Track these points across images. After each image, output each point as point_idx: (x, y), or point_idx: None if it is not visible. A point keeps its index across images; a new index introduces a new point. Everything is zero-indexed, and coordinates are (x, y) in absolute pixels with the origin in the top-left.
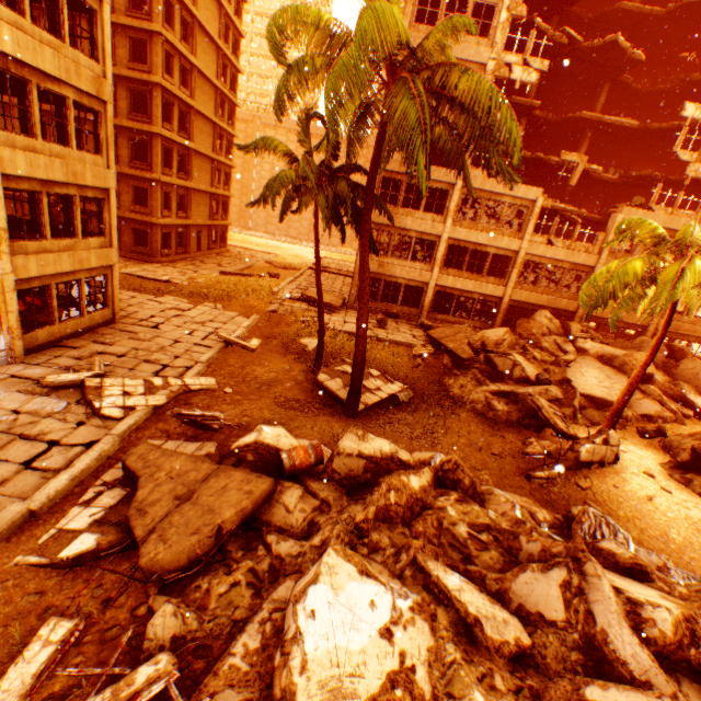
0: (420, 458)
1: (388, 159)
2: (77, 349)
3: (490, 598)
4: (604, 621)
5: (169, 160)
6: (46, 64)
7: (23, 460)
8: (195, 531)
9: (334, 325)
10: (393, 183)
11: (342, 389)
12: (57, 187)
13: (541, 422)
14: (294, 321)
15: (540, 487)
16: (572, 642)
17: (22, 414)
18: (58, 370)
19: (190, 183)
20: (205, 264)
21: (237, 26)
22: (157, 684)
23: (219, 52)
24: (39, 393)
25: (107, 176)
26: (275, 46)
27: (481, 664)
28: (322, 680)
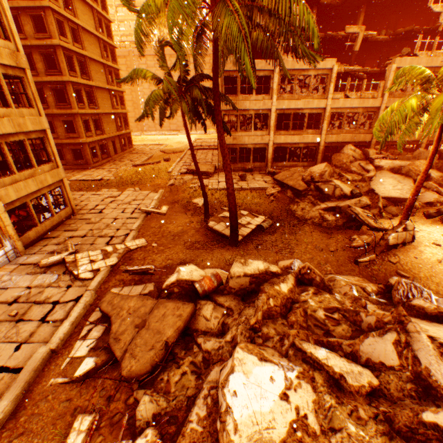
0: (284, 265)
1: (224, 64)
2: (55, 238)
3: (347, 360)
4: (426, 362)
5: (80, 97)
6: None
7: (40, 318)
8: (151, 347)
9: (212, 186)
10: (231, 78)
11: (225, 229)
12: (10, 137)
13: (359, 223)
14: (186, 188)
15: (365, 268)
16: (406, 378)
17: (32, 288)
18: (47, 255)
19: (98, 110)
20: (122, 162)
21: None
22: None
23: (93, 10)
24: (40, 272)
25: (41, 121)
26: None
27: (348, 403)
28: (249, 435)
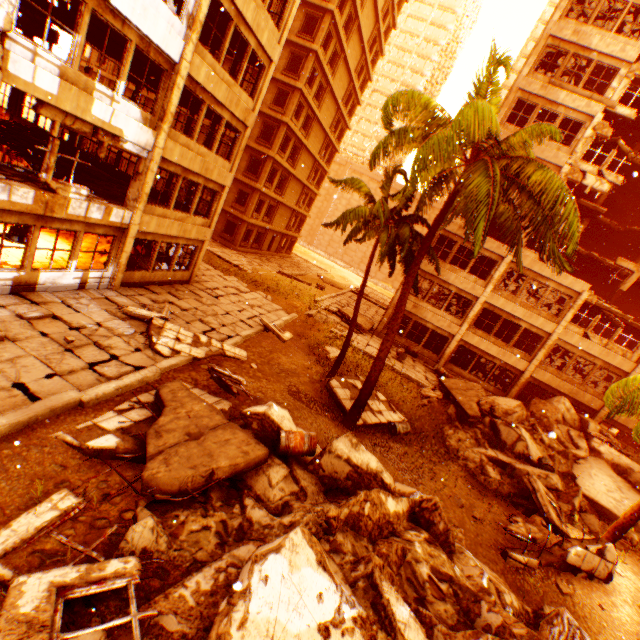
0: (400, 489)
1: (450, 220)
2: (155, 294)
3: None
4: None
5: (272, 177)
6: (220, 93)
7: (90, 361)
8: (193, 466)
9: (358, 344)
10: (447, 242)
11: (348, 399)
12: (192, 175)
13: (533, 505)
14: (324, 329)
15: (515, 571)
16: None
17: (102, 327)
18: (137, 305)
19: (281, 198)
20: (269, 262)
21: (358, 96)
22: (121, 579)
23: (338, 111)
24: (119, 317)
25: (227, 177)
26: (386, 115)
27: None
28: None
